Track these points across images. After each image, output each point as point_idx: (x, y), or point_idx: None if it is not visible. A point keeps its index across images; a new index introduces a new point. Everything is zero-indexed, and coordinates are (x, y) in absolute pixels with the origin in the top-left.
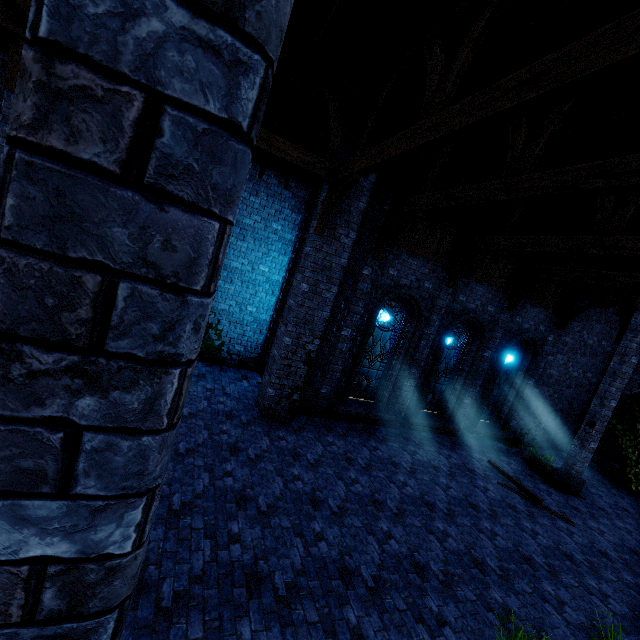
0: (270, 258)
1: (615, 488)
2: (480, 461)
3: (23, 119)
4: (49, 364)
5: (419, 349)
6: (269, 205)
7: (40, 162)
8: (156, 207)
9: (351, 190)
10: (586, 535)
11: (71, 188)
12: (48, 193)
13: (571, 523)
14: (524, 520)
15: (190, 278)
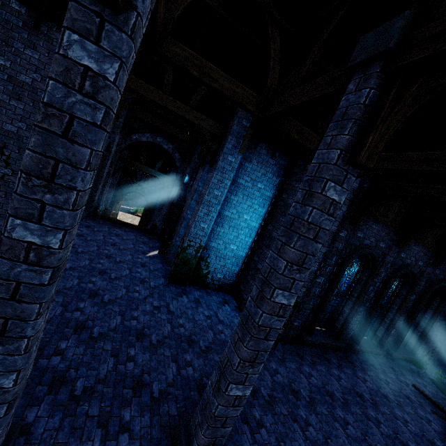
0: (252, 209)
1: None
2: (407, 385)
3: None
4: None
5: (367, 293)
6: (258, 169)
7: None
8: None
9: None
10: None
11: None
12: None
13: None
14: None
15: None
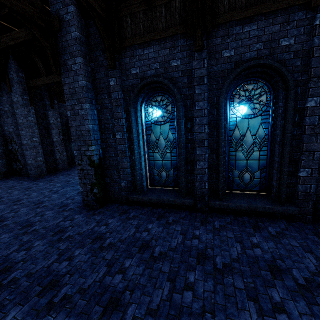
0: None
1: None
2: None
3: None
4: None
5: (194, 129)
6: None
7: None
8: None
9: (63, 29)
10: None
11: None
12: None
13: None
14: None
15: None
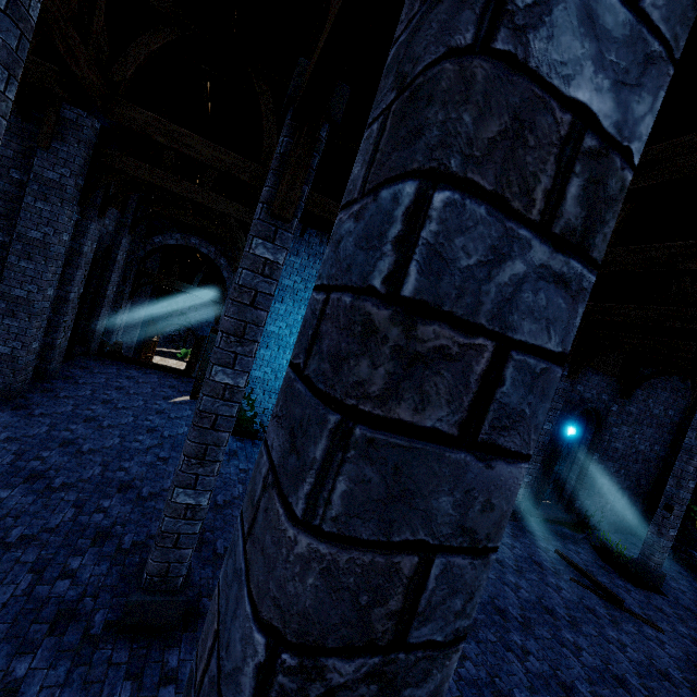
0: None
1: (696, 580)
2: (546, 551)
3: (370, 389)
4: (348, 674)
5: None
6: (310, 265)
7: (382, 437)
8: (483, 465)
9: None
10: (678, 645)
11: (408, 462)
12: (385, 473)
13: (659, 629)
14: (608, 627)
15: (497, 534)
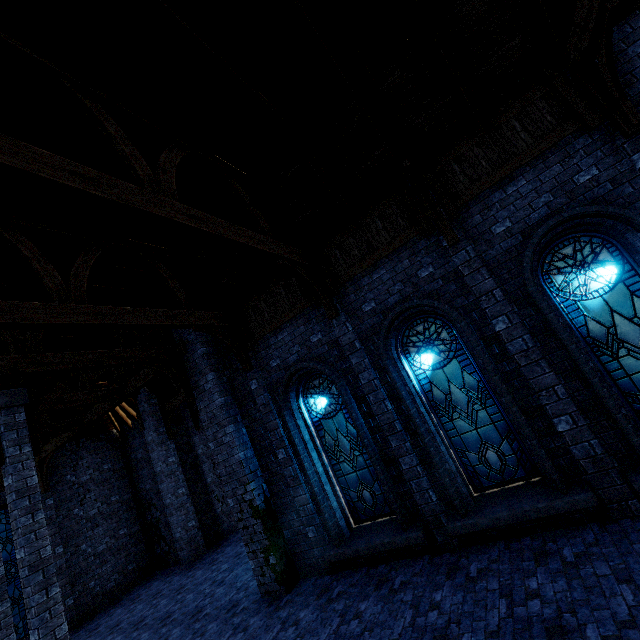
0: None
1: None
2: None
3: None
4: None
5: (373, 411)
6: None
7: None
8: None
9: (189, 351)
10: None
11: None
12: None
13: None
14: None
15: None
